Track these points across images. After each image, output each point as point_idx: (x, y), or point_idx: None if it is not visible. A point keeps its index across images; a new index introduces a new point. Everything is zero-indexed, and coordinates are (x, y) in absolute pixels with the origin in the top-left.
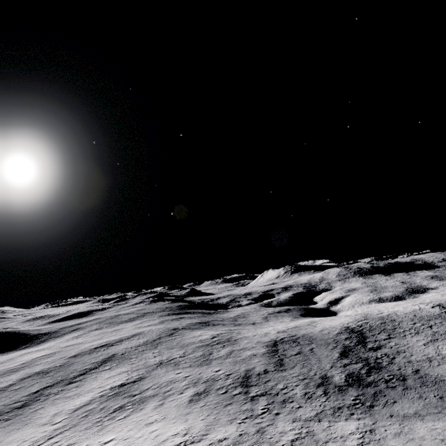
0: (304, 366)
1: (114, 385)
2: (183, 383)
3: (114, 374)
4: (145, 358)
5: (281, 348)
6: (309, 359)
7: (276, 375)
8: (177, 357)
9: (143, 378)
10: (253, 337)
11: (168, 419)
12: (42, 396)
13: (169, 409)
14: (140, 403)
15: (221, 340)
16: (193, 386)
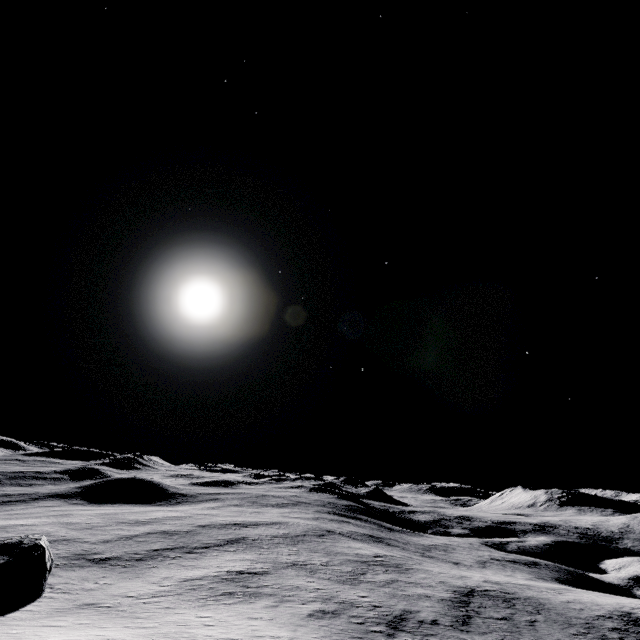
0: (505, 638)
1: (232, 570)
2: (311, 594)
3: (237, 558)
4: (278, 552)
5: (477, 601)
6: (520, 633)
7: (448, 632)
8: (316, 564)
9: (266, 573)
10: (437, 574)
11: (275, 622)
12: (160, 556)
13: (281, 613)
14: (252, 596)
15: (386, 562)
16: (322, 601)
